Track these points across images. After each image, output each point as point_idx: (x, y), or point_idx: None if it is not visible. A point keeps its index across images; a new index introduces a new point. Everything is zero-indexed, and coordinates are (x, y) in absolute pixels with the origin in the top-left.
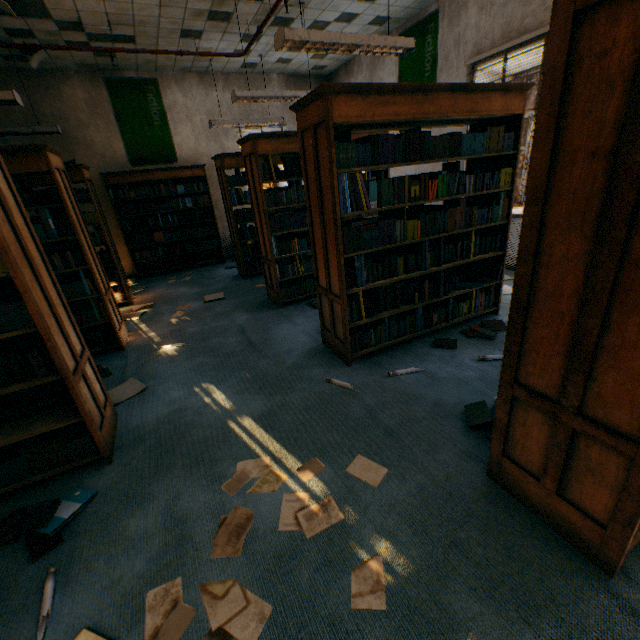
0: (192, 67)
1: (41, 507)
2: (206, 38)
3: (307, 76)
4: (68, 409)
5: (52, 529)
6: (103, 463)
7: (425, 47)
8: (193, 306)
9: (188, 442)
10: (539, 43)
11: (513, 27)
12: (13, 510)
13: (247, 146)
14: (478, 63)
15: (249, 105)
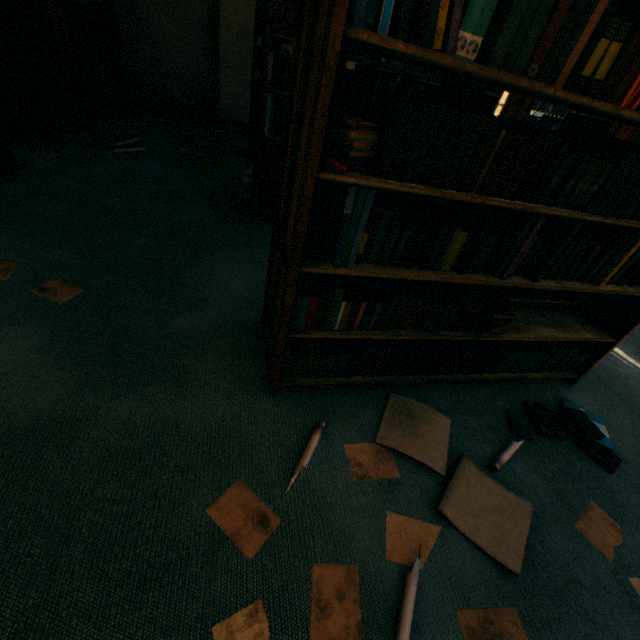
0: None
1: (576, 415)
2: None
3: None
4: (581, 320)
5: (609, 446)
6: (562, 381)
7: None
8: None
9: (638, 395)
10: None
11: None
12: (530, 402)
13: None
14: None
15: None
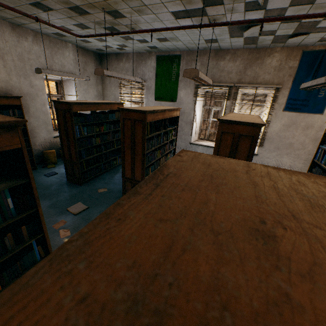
0: (10, 18)
1: None
2: (50, 13)
3: (89, 50)
4: None
5: None
6: None
7: (172, 67)
8: (68, 221)
9: None
10: (226, 88)
11: (216, 78)
12: None
13: (133, 114)
14: (200, 85)
15: (52, 58)
